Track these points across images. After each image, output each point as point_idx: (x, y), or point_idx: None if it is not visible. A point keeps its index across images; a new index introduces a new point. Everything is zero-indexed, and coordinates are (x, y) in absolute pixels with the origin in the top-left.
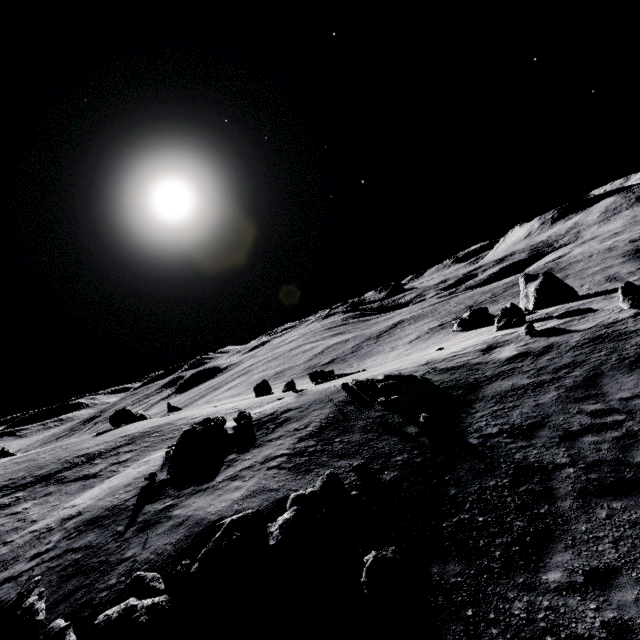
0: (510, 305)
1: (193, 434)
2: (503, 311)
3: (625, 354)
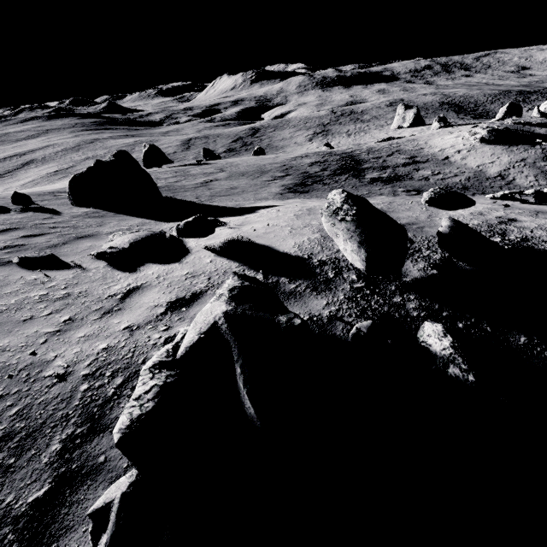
0: (443, 115)
1: (505, 131)
2: (439, 118)
3: None
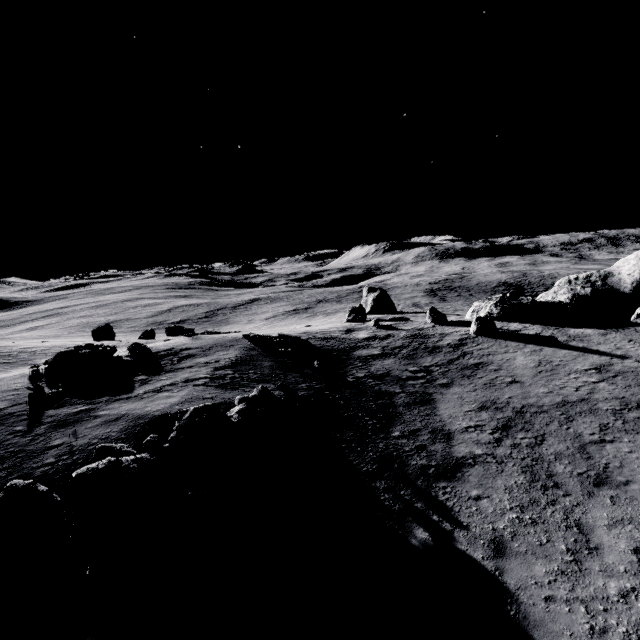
0: (359, 305)
1: (78, 355)
2: (353, 309)
3: (428, 345)
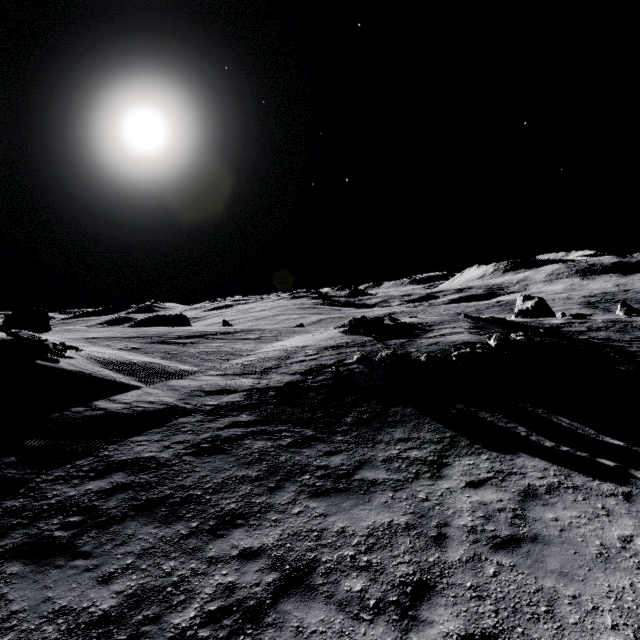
0: (525, 308)
1: (366, 320)
2: (520, 311)
3: (634, 326)
